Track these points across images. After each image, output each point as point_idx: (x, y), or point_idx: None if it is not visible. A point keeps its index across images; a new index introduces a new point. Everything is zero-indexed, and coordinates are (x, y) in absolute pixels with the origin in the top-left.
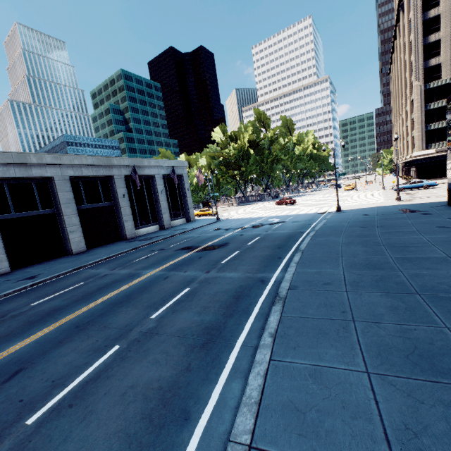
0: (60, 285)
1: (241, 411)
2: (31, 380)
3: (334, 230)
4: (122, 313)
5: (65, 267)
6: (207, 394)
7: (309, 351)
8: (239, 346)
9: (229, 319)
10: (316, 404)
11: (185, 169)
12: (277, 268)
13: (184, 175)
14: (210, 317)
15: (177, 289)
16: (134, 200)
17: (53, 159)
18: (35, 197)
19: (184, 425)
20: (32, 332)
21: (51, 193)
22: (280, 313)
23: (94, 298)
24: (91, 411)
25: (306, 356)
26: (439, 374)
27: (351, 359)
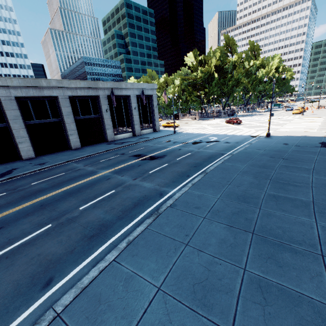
0: (52, 172)
1: (71, 290)
2: (1, 235)
3: (246, 157)
4: (68, 201)
5: (62, 159)
6: (69, 272)
7: (140, 260)
8: (109, 243)
9: (118, 221)
10: (111, 301)
11: (155, 90)
12: (179, 185)
13: (153, 96)
14: (109, 217)
15: (108, 189)
16: (115, 114)
17: (57, 83)
18: (48, 110)
19: (45, 288)
20: (20, 204)
21: (58, 107)
22: (147, 225)
23: (62, 186)
24: (13, 264)
25: (134, 264)
26: (201, 305)
27: (159, 275)
